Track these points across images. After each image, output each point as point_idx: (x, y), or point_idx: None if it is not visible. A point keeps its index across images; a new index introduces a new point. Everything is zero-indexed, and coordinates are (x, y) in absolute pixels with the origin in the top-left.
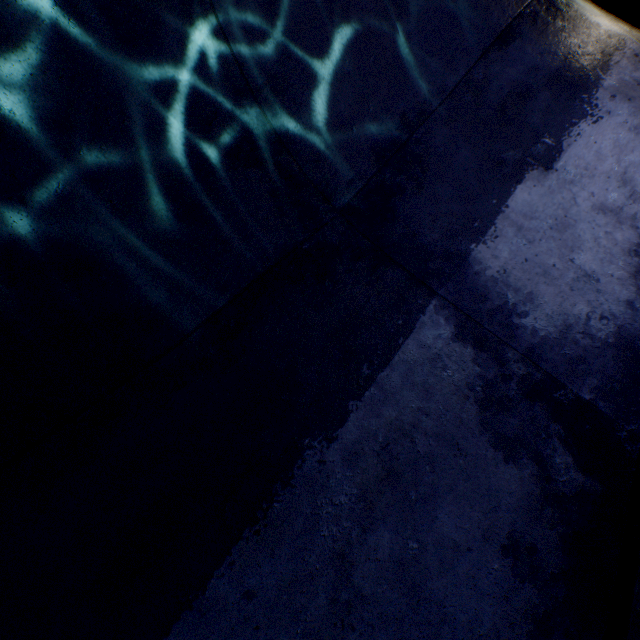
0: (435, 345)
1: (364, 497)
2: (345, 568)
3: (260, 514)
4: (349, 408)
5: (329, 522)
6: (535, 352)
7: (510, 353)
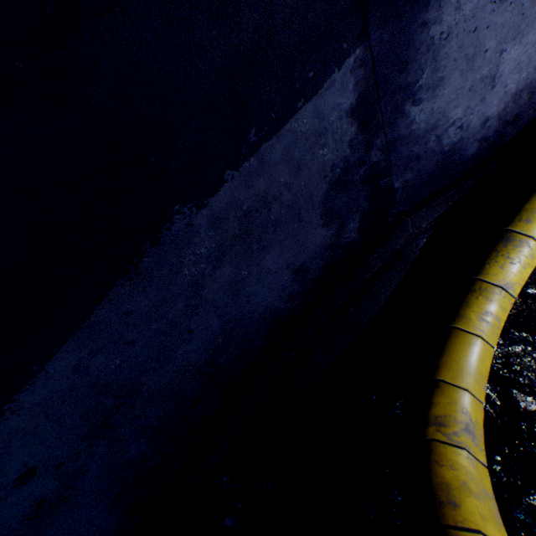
0: (329, 118)
1: (220, 249)
2: (198, 289)
3: (131, 267)
4: (225, 178)
5: (190, 266)
6: (396, 144)
7: (379, 140)
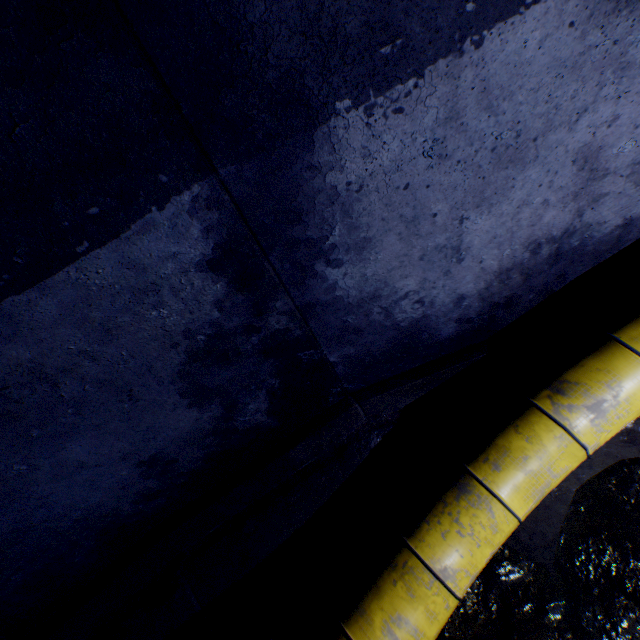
0: (158, 269)
1: None
2: None
3: None
4: None
5: None
6: (314, 309)
7: (281, 302)
